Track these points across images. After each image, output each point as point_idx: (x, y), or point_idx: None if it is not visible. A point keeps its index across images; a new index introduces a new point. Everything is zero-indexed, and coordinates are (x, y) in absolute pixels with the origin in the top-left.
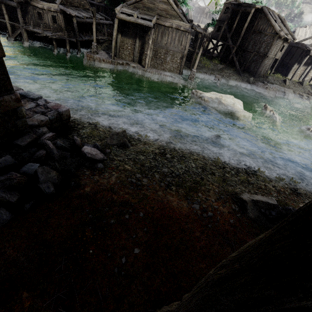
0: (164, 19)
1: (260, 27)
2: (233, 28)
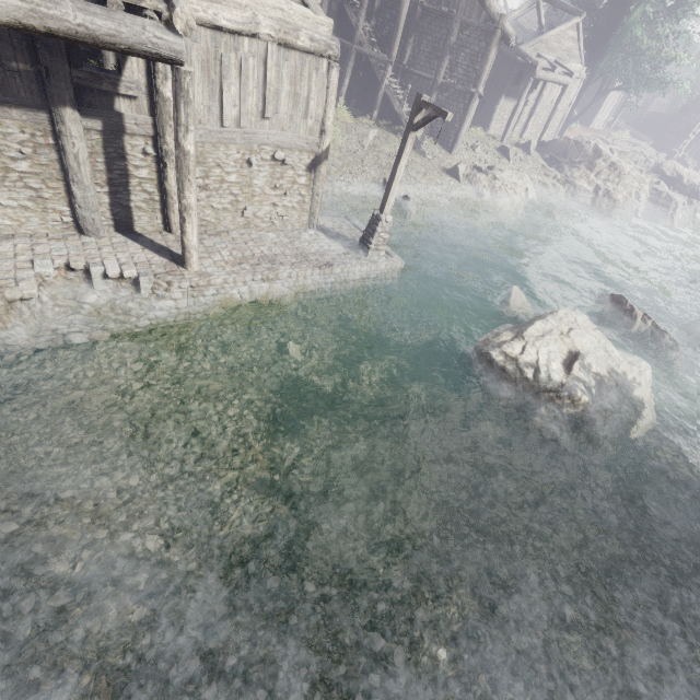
0: None
1: None
2: None
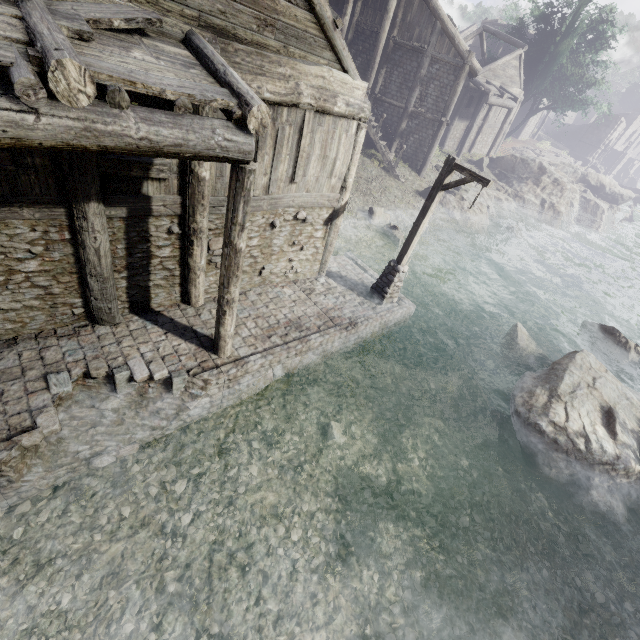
0: (247, 56)
1: (413, 33)
2: (345, 28)
